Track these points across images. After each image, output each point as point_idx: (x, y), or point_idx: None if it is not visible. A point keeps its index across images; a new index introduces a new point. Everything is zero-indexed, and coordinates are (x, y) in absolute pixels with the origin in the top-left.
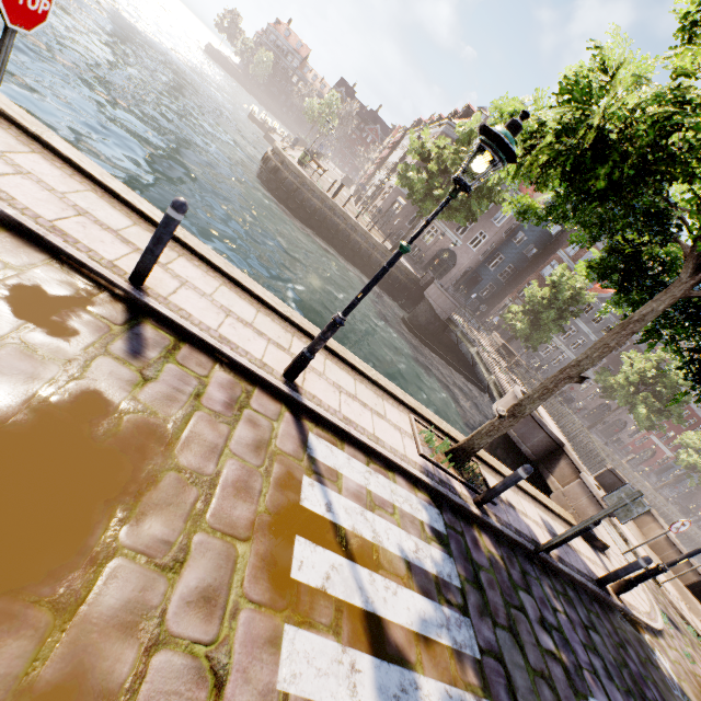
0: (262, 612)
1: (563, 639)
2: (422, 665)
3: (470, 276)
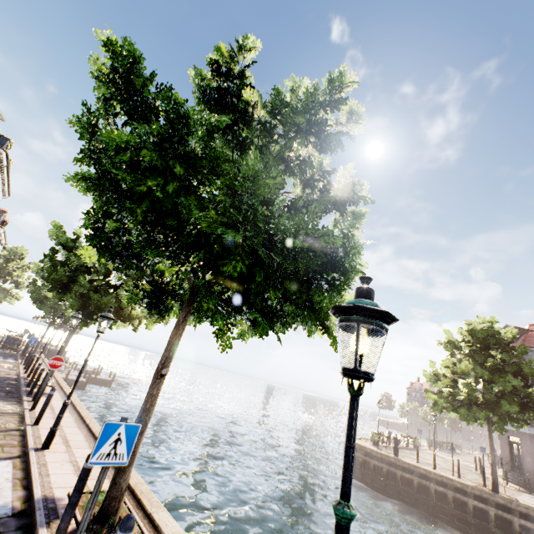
0: None
1: None
2: None
3: None
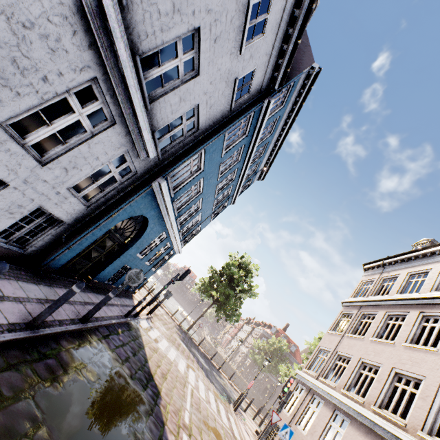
0: None
1: None
2: None
3: None
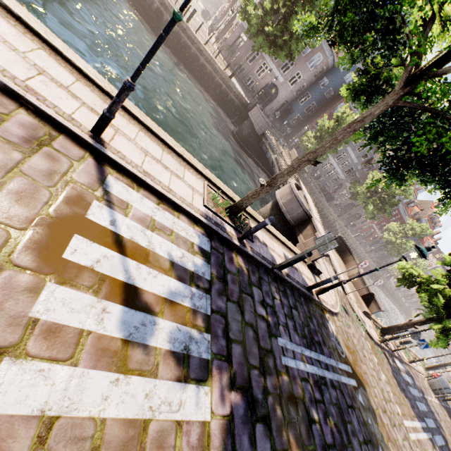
0: (26, 273)
1: (273, 311)
2: (163, 314)
3: (286, 108)
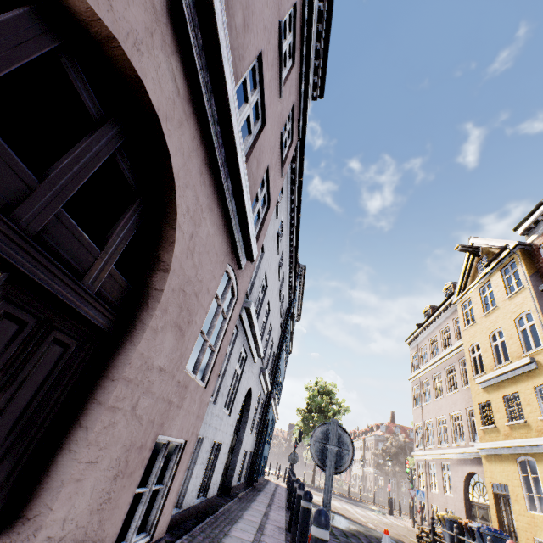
0: None
1: None
2: None
3: None
